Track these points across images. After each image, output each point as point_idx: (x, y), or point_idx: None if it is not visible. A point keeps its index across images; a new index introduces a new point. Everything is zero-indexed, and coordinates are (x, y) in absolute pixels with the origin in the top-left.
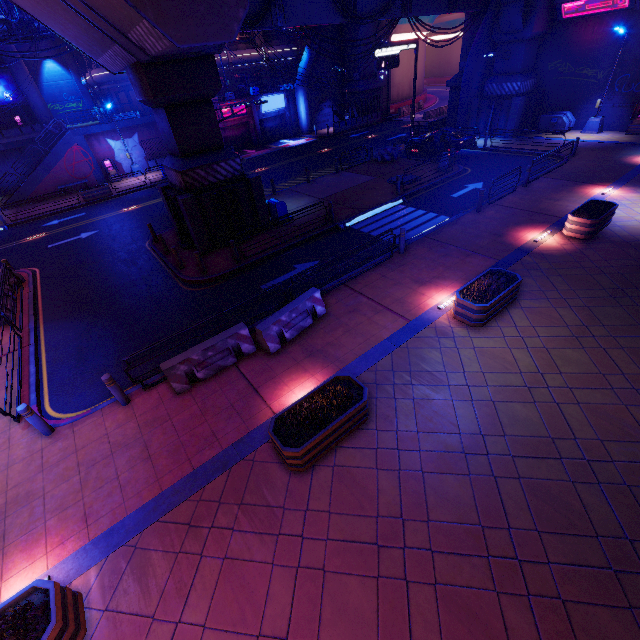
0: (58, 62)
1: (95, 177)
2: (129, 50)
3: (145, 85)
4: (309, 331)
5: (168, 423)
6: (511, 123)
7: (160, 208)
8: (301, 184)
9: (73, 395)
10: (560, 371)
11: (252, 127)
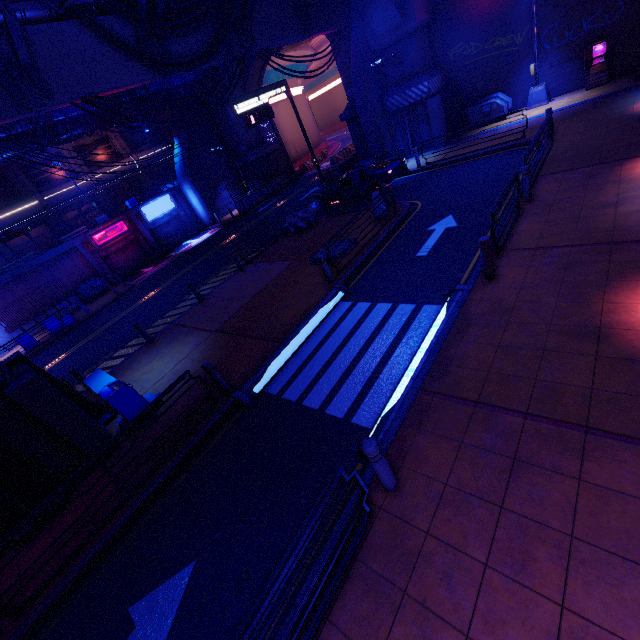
0: None
1: None
2: None
3: None
4: None
5: None
6: (437, 130)
7: None
8: (191, 307)
9: None
10: None
11: (143, 241)
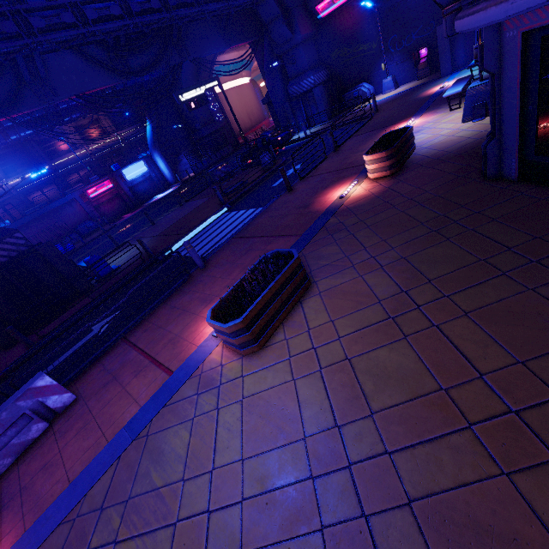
0: None
1: None
2: None
3: None
4: (35, 445)
5: None
6: (322, 109)
7: None
8: (147, 228)
9: None
10: (371, 409)
11: (124, 195)
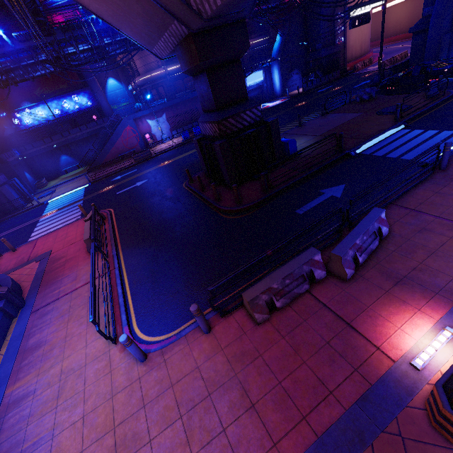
0: (115, 79)
1: (140, 146)
2: (185, 23)
3: (193, 53)
4: (379, 254)
5: (259, 360)
6: None
7: (186, 160)
8: (294, 128)
9: (155, 317)
10: None
11: None
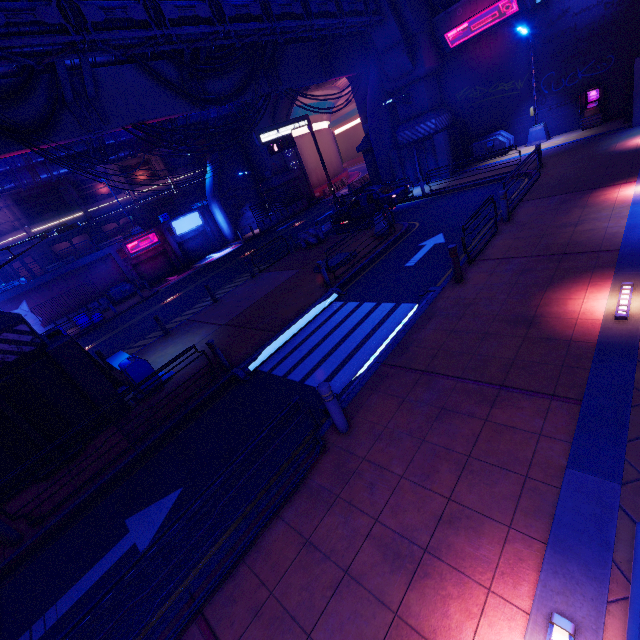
0: None
1: None
2: None
3: None
4: None
5: None
6: (442, 161)
7: None
8: (206, 307)
9: None
10: None
11: (171, 253)
